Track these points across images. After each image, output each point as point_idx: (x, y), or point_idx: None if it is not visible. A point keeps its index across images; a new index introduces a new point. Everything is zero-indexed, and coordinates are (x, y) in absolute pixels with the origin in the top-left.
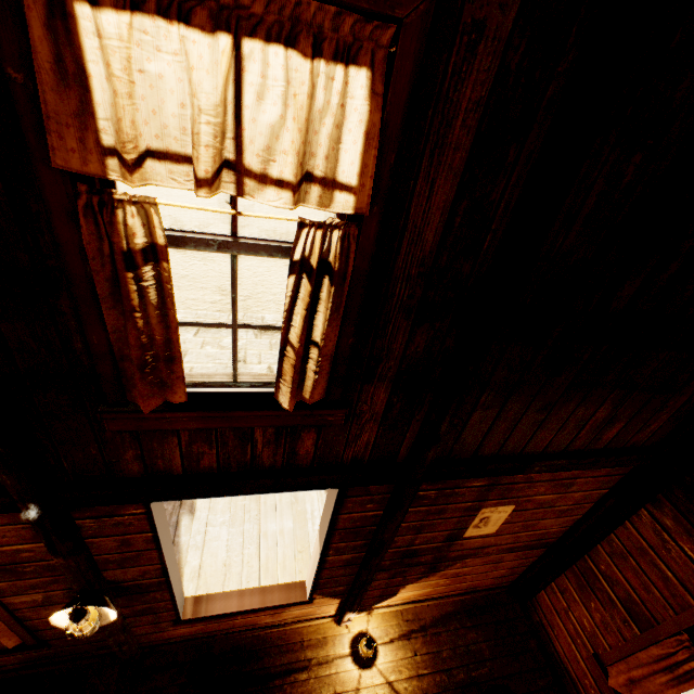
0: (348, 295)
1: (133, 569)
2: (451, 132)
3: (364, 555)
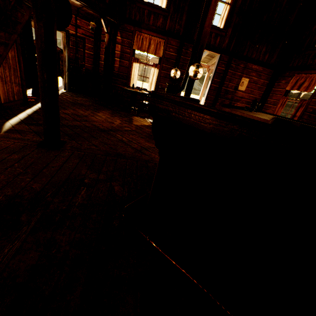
0: (230, 9)
1: (182, 71)
2: None
3: (218, 87)
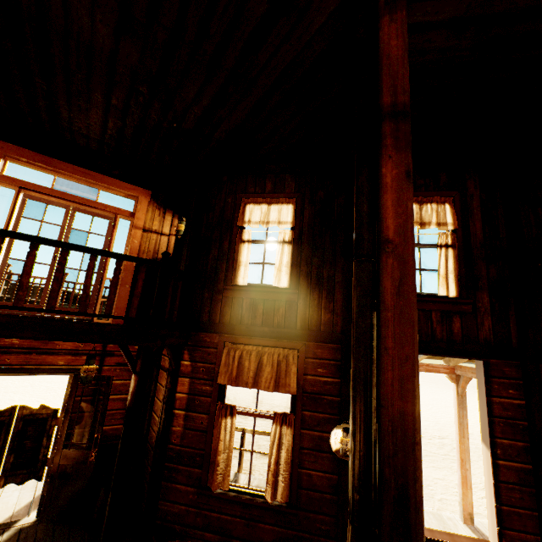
0: (458, 253)
1: None
2: (474, 212)
3: (532, 469)
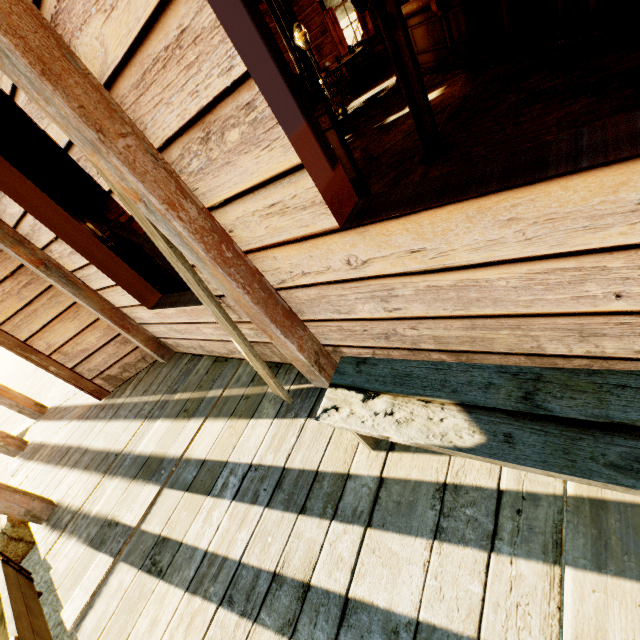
0: None
1: None
2: None
3: None
